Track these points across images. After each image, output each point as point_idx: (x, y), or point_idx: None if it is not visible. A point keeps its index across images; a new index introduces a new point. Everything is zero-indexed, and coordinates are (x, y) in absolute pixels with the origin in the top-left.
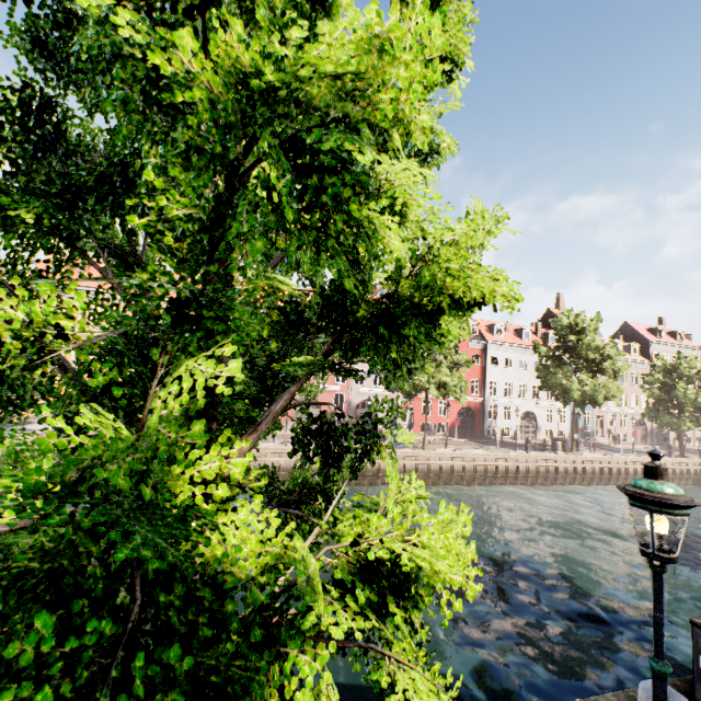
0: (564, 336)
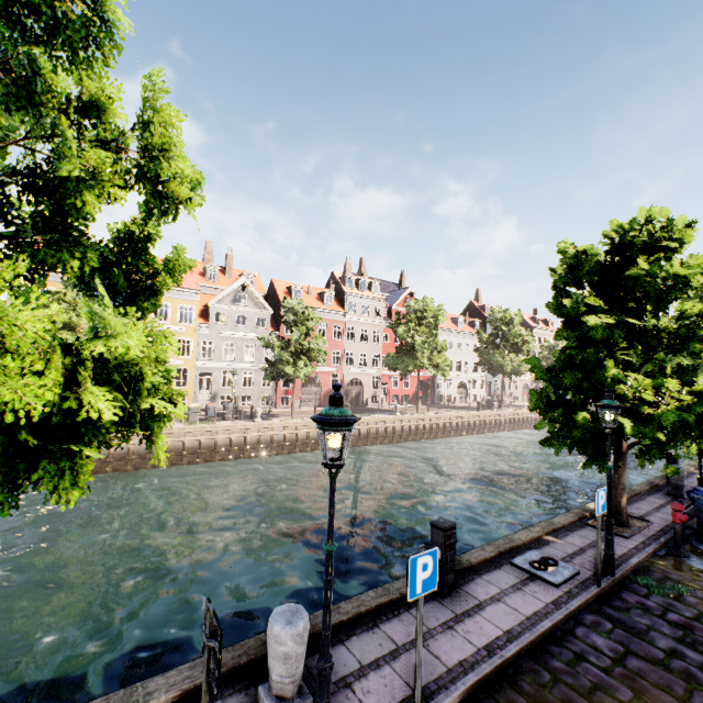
0: (497, 326)
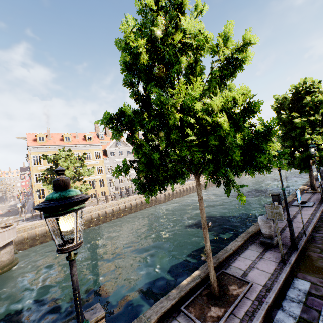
0: None
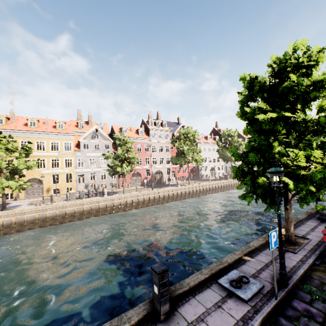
0: (226, 138)
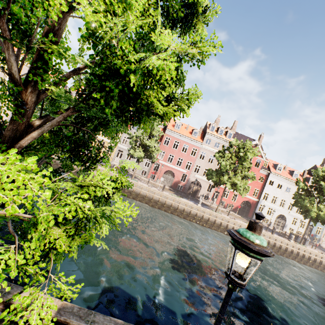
0: (318, 181)
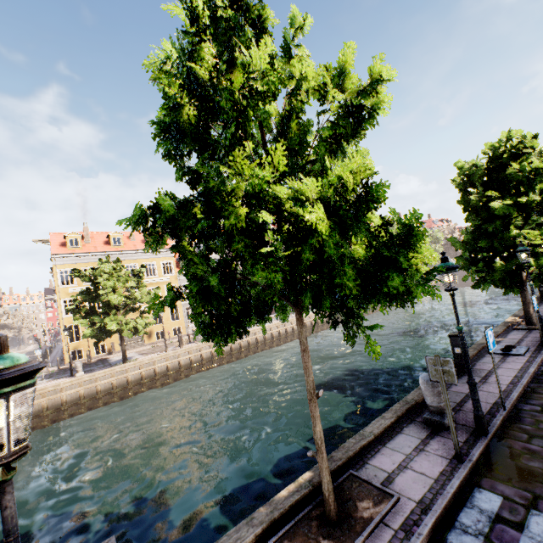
0: None
